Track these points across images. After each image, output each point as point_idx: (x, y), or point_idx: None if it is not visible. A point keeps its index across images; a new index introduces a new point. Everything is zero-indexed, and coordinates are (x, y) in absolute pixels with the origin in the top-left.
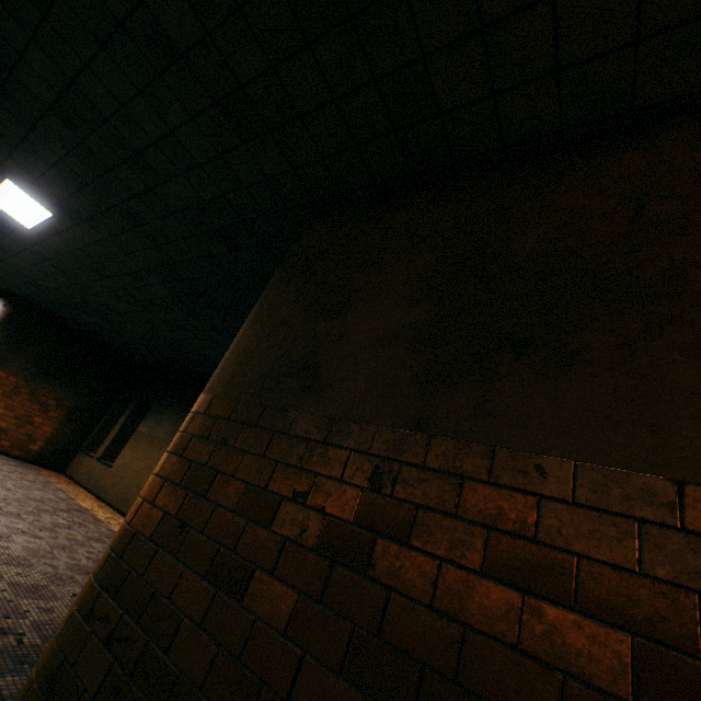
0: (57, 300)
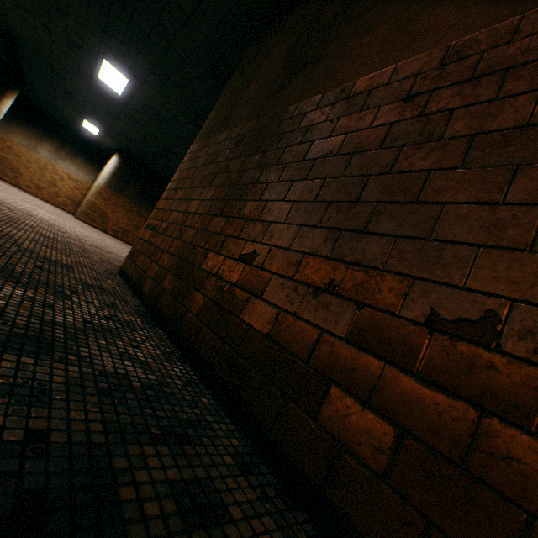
0: (143, 150)
